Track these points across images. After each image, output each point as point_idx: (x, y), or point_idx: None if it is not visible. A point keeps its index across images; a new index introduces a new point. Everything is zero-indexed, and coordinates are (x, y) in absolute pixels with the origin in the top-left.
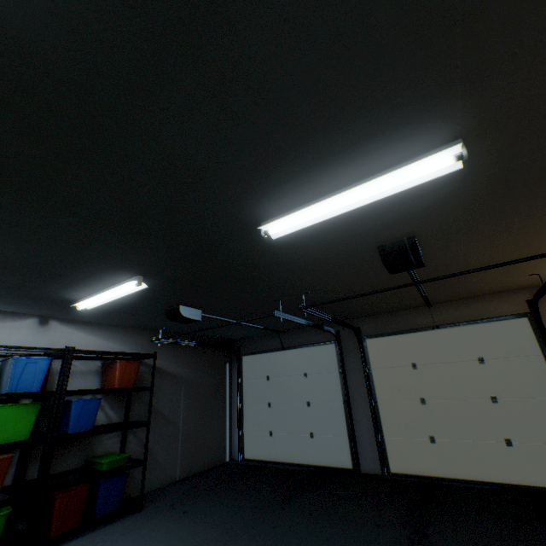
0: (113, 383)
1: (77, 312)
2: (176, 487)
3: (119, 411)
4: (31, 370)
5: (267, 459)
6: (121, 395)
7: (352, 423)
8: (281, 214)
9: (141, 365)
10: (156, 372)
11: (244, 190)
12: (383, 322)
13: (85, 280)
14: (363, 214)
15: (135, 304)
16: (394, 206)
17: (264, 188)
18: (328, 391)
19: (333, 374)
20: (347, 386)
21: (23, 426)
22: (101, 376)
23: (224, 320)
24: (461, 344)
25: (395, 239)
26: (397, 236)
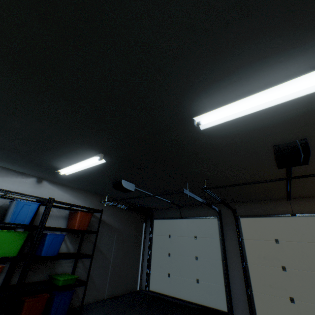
0: (74, 225)
1: (59, 177)
2: (103, 304)
3: (75, 245)
4: (26, 210)
5: (165, 293)
6: (77, 234)
7: (228, 277)
8: (211, 109)
9: (92, 216)
10: (100, 222)
11: (191, 84)
12: (253, 207)
13: (67, 153)
14: (274, 115)
15: (94, 175)
16: (302, 108)
17: (207, 82)
18: (211, 250)
19: (215, 239)
20: (225, 249)
21: (14, 247)
22: (68, 220)
23: (147, 193)
24: (314, 229)
25: (288, 140)
26: (291, 138)
